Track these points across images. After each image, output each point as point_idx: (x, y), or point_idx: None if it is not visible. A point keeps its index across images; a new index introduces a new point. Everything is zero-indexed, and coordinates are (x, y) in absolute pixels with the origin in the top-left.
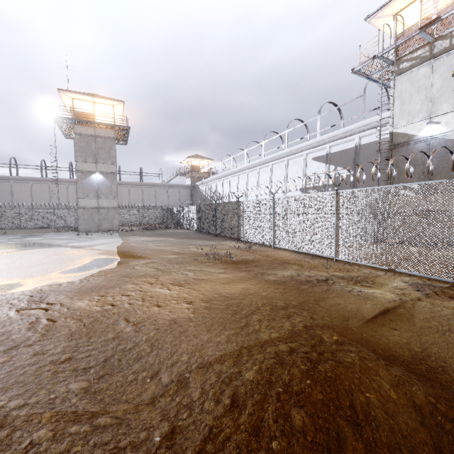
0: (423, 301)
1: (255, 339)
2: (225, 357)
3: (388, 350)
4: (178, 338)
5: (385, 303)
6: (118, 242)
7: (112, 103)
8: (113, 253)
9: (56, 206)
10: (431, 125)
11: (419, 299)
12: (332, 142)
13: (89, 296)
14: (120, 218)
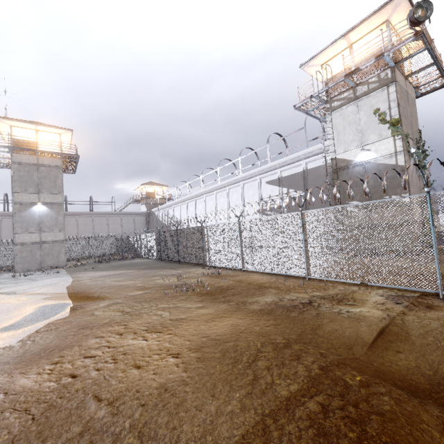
0: (408, 314)
1: (274, 398)
2: (248, 438)
3: (404, 379)
4: (175, 416)
5: (378, 323)
6: (67, 281)
7: (58, 132)
8: (62, 296)
9: None
10: (364, 152)
11: (404, 312)
12: (282, 167)
13: (37, 365)
14: (67, 251)
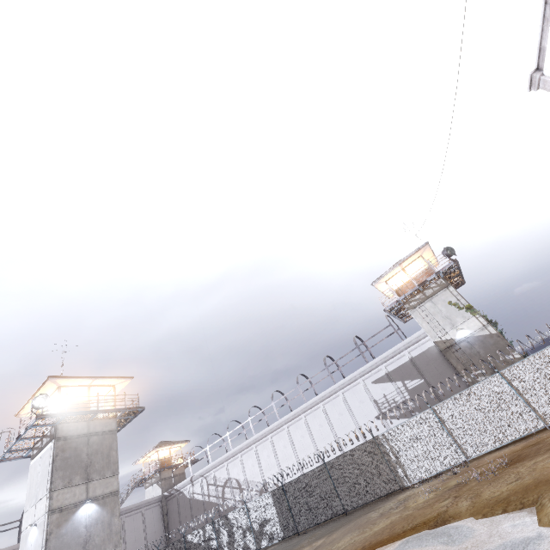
0: None
1: None
2: None
3: None
4: None
5: None
6: None
7: (115, 382)
8: None
9: None
10: (459, 331)
11: None
12: (385, 362)
13: None
14: None
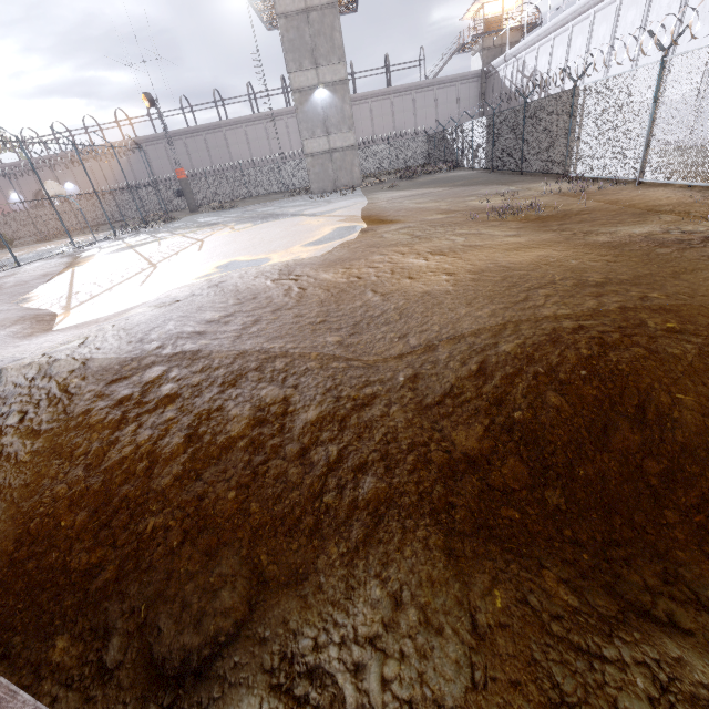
0: None
1: (531, 314)
2: (482, 329)
3: None
4: (430, 310)
5: None
6: (362, 203)
7: None
8: (356, 219)
9: (279, 158)
10: None
11: None
12: None
13: (334, 268)
14: (363, 164)
